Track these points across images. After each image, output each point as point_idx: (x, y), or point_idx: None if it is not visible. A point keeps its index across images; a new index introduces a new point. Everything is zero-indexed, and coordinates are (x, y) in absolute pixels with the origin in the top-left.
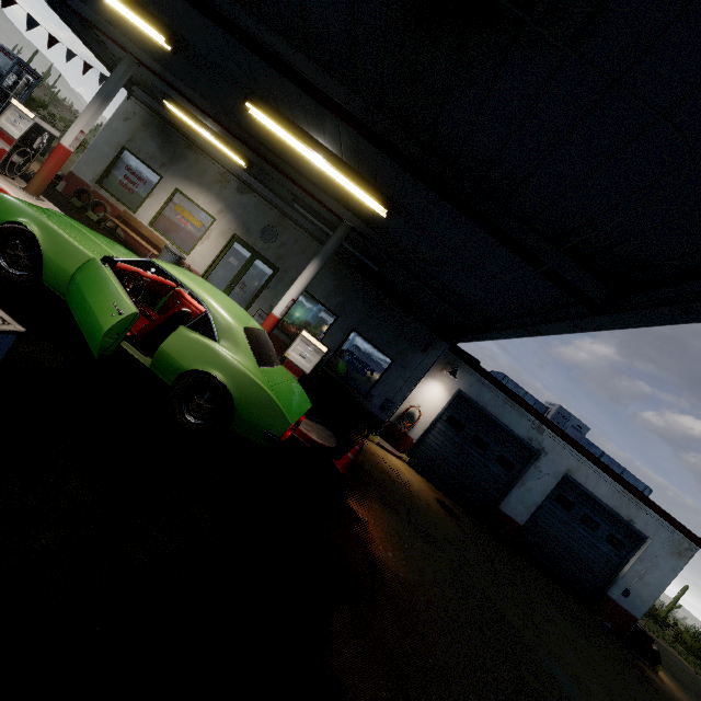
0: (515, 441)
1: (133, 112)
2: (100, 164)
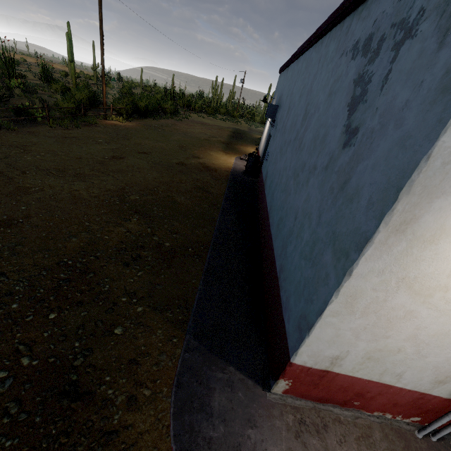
0: None
1: None
2: None
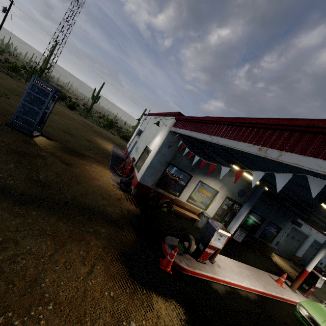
0: (302, 234)
1: (173, 141)
2: (156, 175)
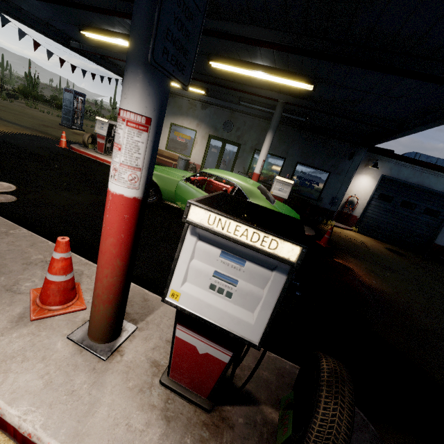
0: (437, 196)
1: None
2: None
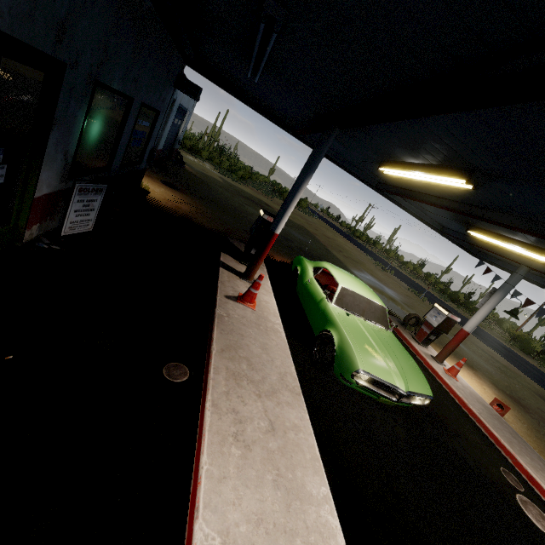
0: None
1: None
2: None
